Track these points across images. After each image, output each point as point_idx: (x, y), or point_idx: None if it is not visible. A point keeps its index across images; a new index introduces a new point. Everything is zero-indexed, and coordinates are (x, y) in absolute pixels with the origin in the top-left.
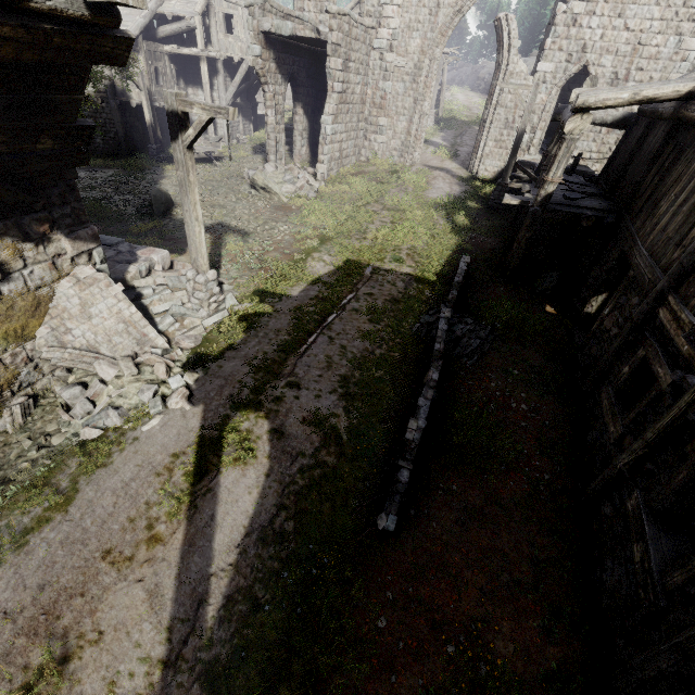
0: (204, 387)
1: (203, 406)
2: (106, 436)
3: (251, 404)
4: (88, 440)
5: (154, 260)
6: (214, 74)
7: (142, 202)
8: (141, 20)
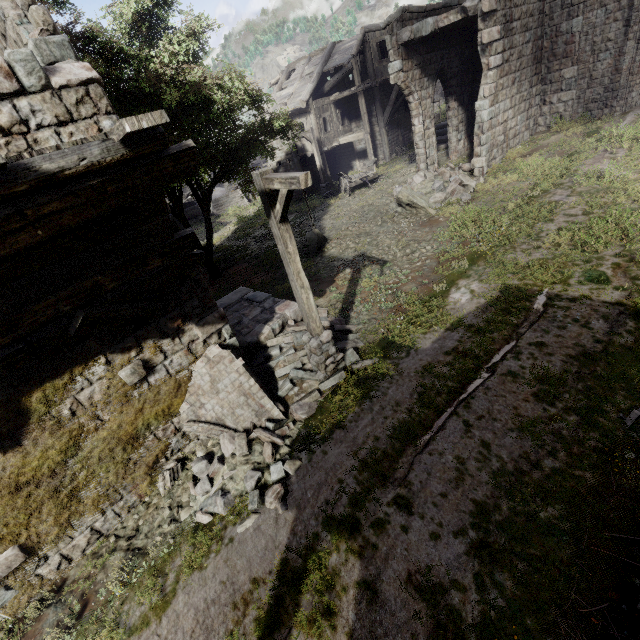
0: (302, 481)
1: (295, 512)
2: (213, 525)
3: (345, 524)
4: (201, 524)
5: (287, 315)
6: (372, 102)
7: (305, 243)
8: (310, 85)
